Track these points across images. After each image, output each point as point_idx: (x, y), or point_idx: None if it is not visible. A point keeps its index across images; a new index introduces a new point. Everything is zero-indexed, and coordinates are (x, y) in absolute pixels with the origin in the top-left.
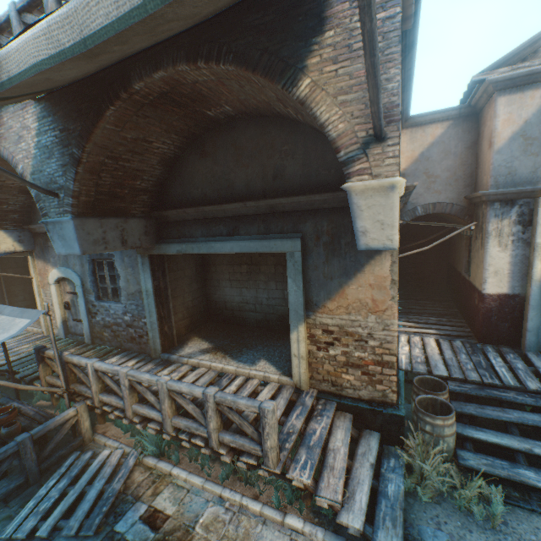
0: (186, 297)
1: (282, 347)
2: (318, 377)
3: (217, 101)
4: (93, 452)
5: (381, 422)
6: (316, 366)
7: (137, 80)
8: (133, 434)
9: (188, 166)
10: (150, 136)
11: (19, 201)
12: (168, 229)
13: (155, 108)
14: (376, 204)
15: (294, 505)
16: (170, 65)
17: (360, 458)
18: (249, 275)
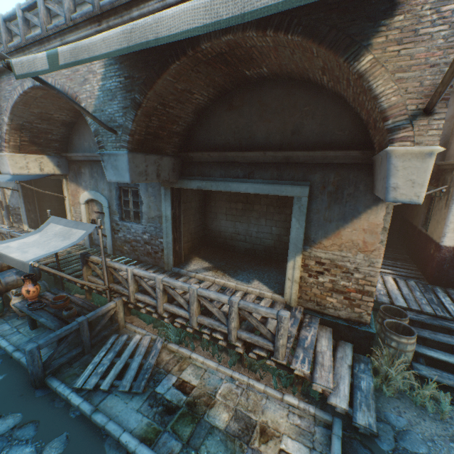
0: (190, 225)
1: (269, 271)
2: (305, 297)
3: (260, 64)
4: (128, 336)
5: (355, 336)
6: (305, 289)
7: (205, 41)
8: (155, 325)
9: (215, 117)
10: (194, 88)
11: (61, 132)
12: (190, 168)
13: (208, 65)
14: (412, 167)
15: (289, 388)
16: (239, 30)
17: (339, 360)
18: (243, 212)
